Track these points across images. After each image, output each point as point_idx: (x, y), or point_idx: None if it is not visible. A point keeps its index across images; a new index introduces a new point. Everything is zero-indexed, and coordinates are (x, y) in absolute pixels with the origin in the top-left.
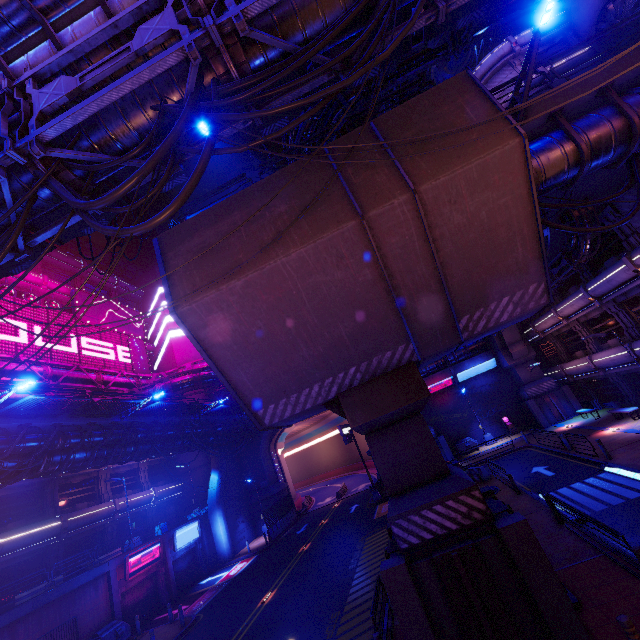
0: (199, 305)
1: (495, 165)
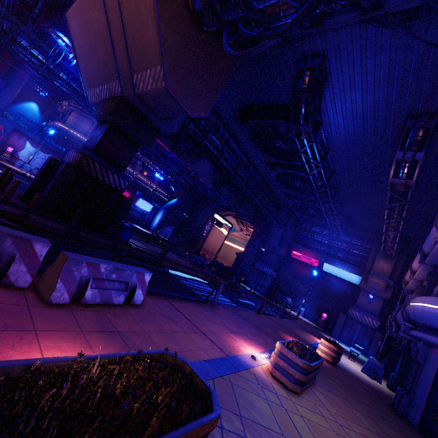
0: (69, 14)
1: None
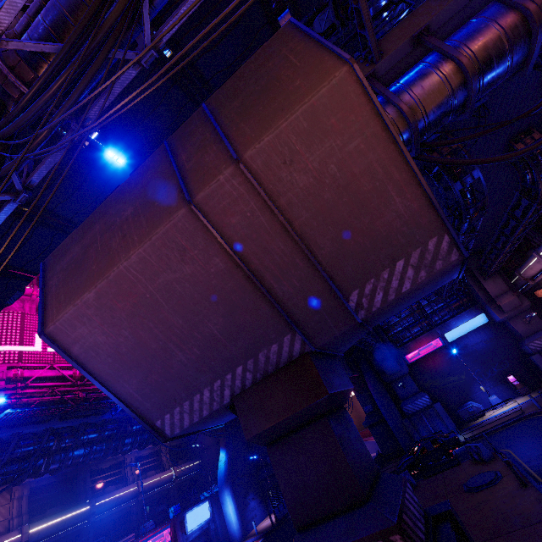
0: (62, 323)
1: (326, 106)
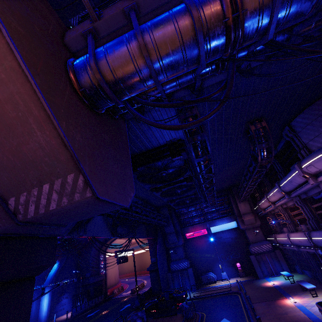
0: None
1: None
